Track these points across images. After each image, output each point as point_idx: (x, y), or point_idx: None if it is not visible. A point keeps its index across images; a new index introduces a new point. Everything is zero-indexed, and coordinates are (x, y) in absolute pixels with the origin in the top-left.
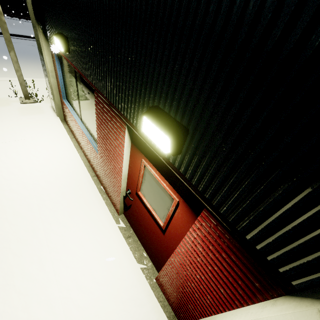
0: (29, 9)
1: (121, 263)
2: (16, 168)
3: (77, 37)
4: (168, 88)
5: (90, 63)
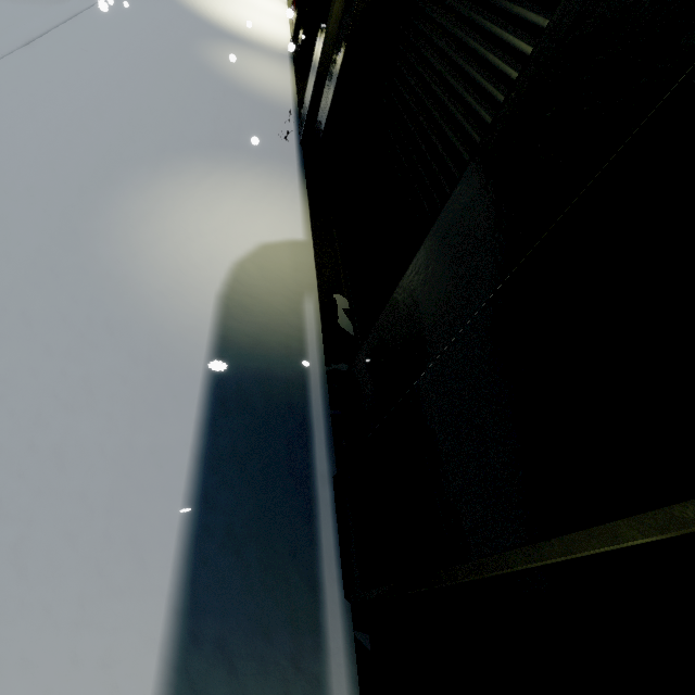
0: None
1: (284, 30)
2: (255, 1)
3: None
4: None
5: None
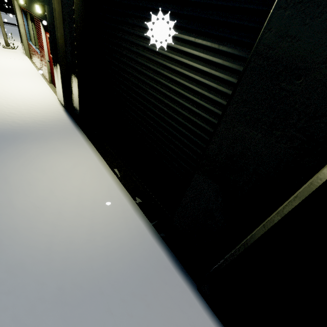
0: None
1: (44, 87)
2: None
3: None
4: None
5: (31, 4)
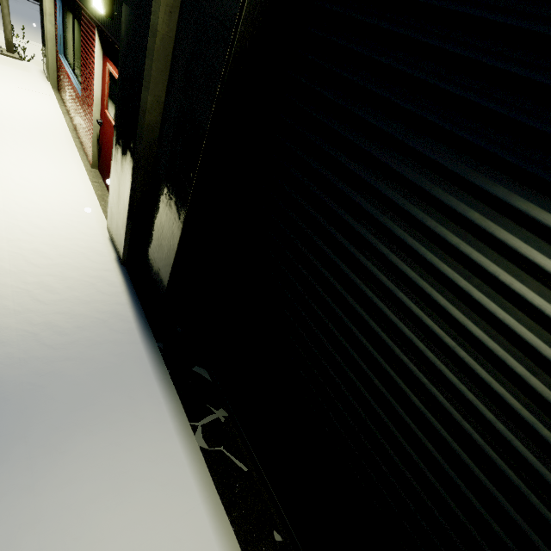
0: None
1: (76, 184)
2: None
3: None
4: None
5: None
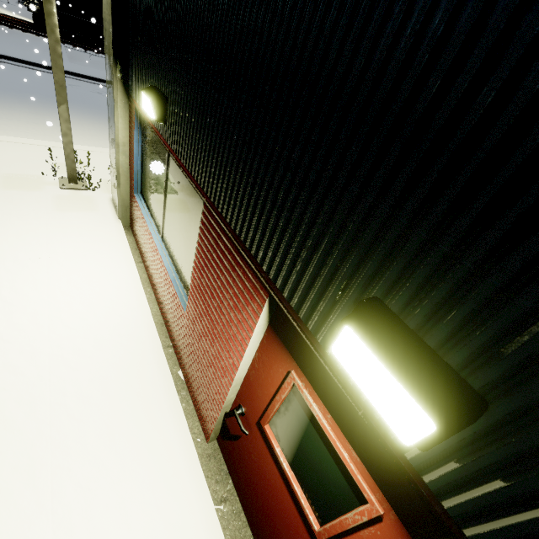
0: (105, 39)
1: None
2: (26, 317)
3: (187, 100)
4: (432, 276)
5: (207, 152)
